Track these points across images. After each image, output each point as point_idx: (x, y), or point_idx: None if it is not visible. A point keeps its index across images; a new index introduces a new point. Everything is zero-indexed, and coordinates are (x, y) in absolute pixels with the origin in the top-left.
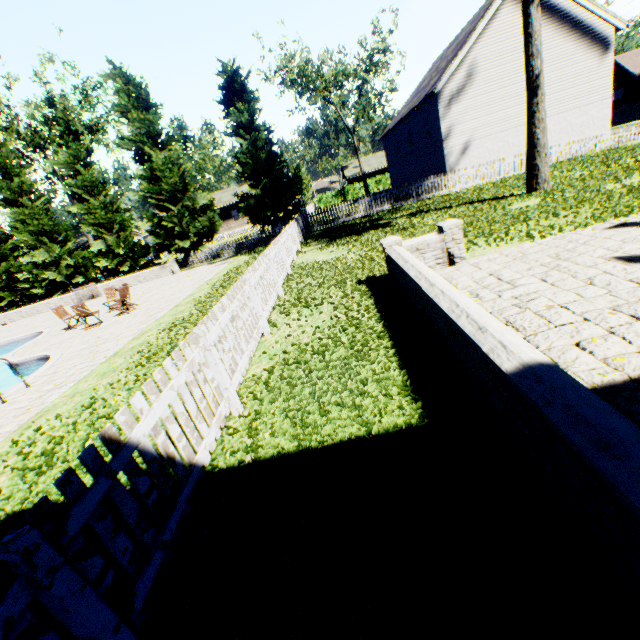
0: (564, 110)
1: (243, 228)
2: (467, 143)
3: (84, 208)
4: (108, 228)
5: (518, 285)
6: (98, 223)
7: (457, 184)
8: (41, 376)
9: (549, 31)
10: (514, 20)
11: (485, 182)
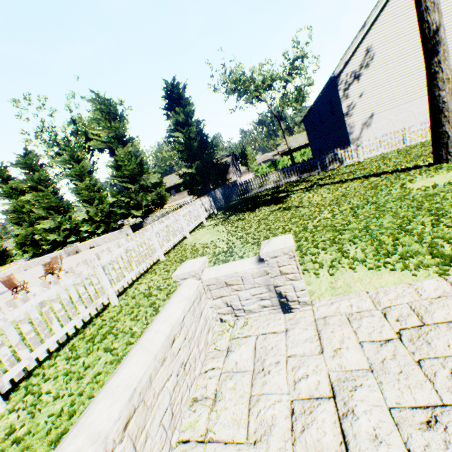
0: None
1: None
2: (369, 117)
3: (74, 190)
4: (91, 202)
5: None
6: (84, 199)
7: (360, 154)
8: None
9: (449, 5)
10: (409, 2)
11: (390, 150)
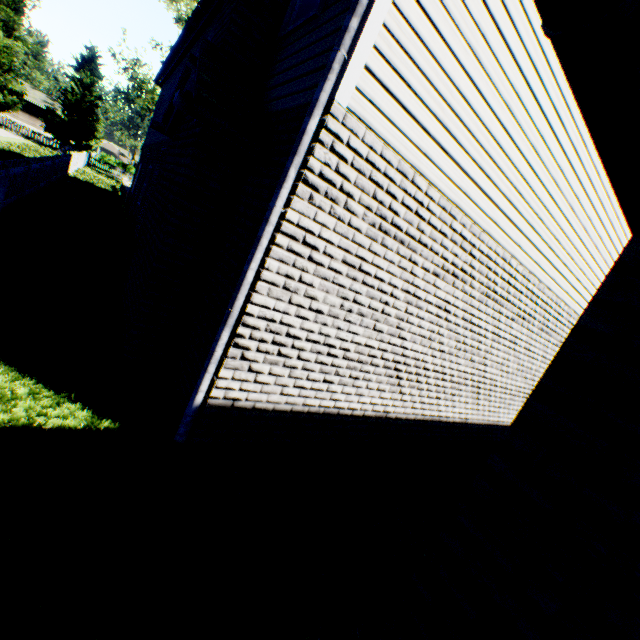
0: None
1: (14, 119)
2: None
3: None
4: None
5: None
6: None
7: None
8: None
9: None
10: None
11: None
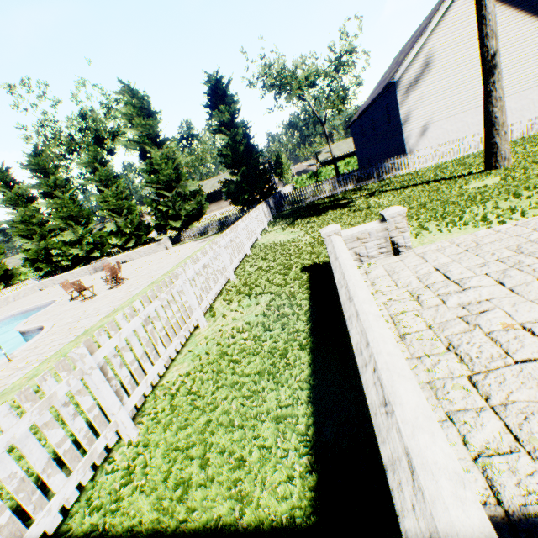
0: (525, 88)
1: (232, 207)
2: (426, 126)
3: (100, 197)
4: (119, 212)
5: (468, 287)
6: (111, 209)
7: (416, 164)
8: (25, 350)
9: (506, 15)
10: (470, 9)
11: (444, 160)
